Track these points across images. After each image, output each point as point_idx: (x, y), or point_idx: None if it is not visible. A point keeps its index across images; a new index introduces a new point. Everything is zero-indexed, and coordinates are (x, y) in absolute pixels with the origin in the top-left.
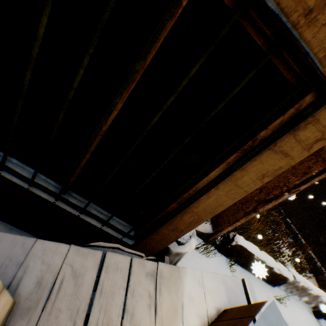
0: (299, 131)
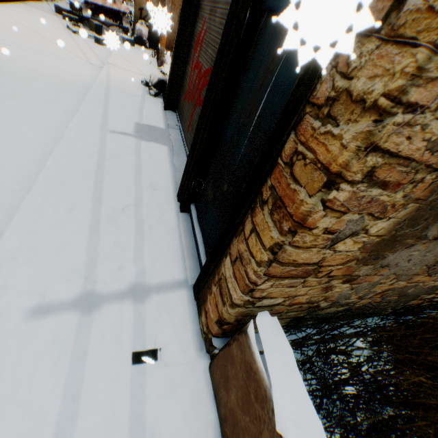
0: None
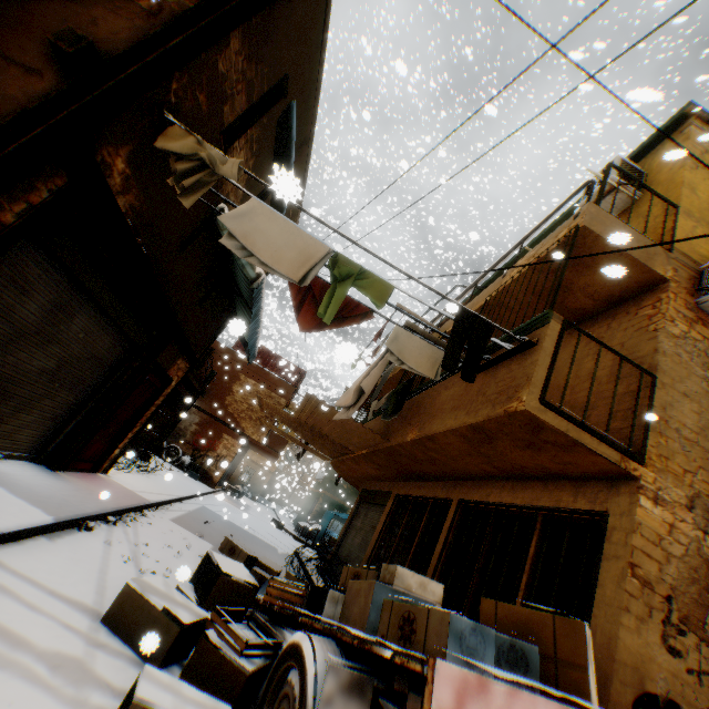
0: (609, 537)
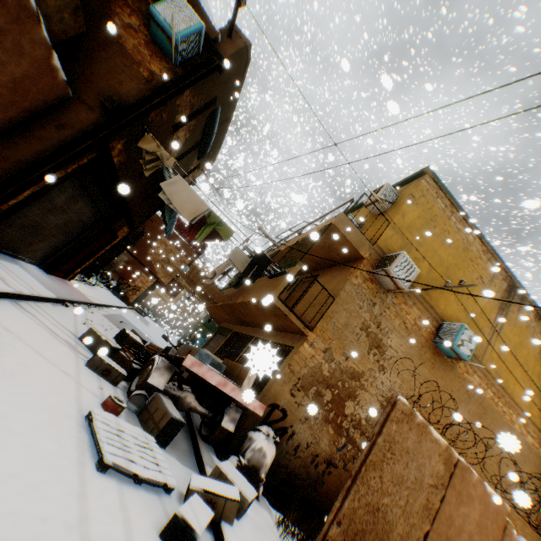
0: (289, 355)
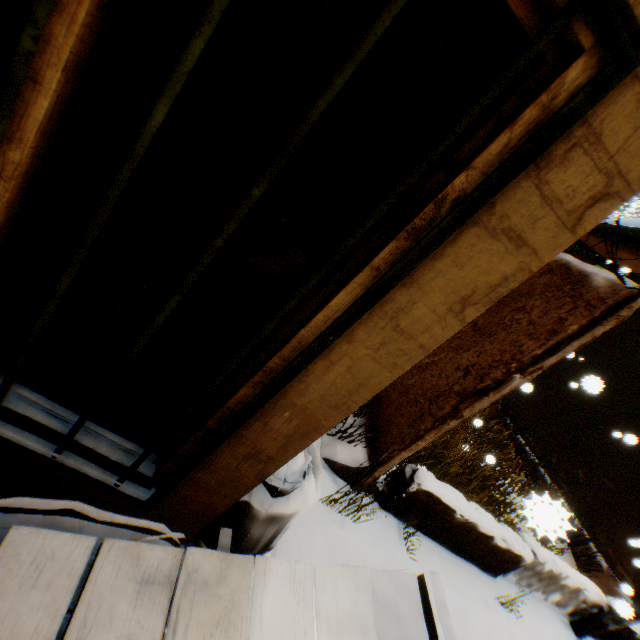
0: (552, 169)
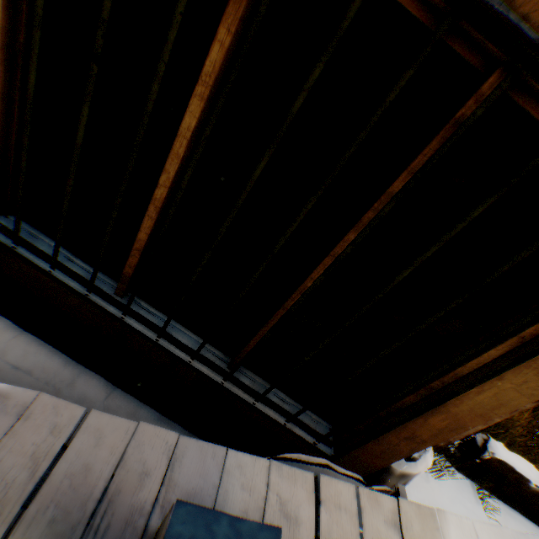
0: None
